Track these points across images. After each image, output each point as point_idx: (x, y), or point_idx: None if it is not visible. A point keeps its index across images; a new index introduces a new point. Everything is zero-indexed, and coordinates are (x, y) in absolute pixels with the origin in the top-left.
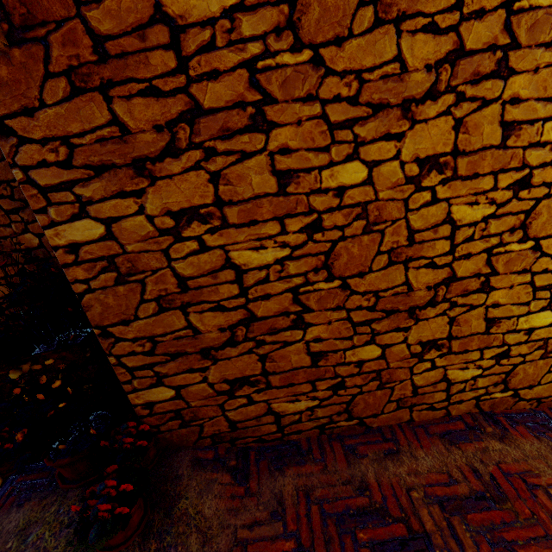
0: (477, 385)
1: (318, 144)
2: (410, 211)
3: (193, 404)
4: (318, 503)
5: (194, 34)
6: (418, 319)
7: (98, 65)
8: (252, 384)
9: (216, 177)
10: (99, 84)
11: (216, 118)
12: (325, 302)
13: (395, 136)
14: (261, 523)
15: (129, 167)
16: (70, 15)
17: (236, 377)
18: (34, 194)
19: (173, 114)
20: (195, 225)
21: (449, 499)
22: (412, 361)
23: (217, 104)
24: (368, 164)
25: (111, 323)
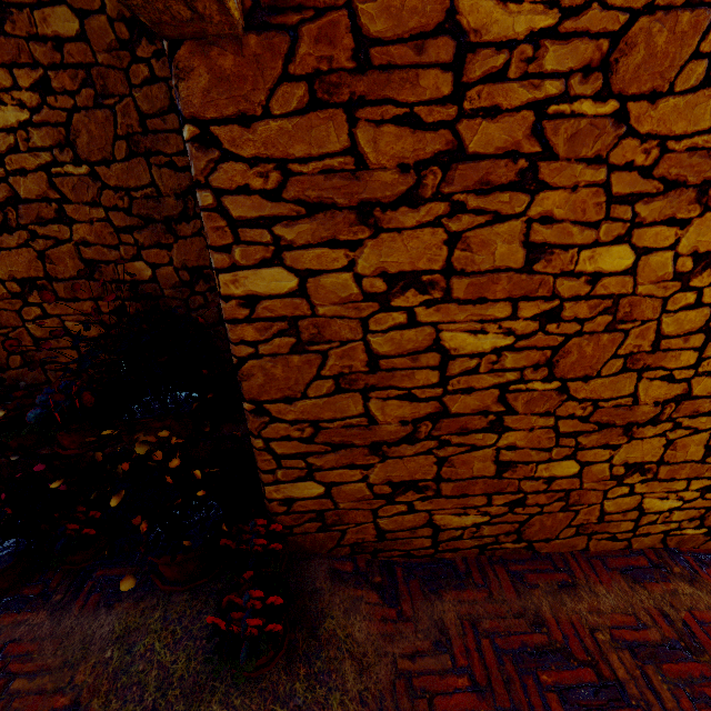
0: (671, 519)
1: (588, 217)
2: (665, 313)
3: (342, 505)
4: (489, 636)
5: (484, 57)
6: (632, 437)
7: (353, 75)
8: (418, 489)
9: (454, 239)
10: (346, 100)
11: (477, 166)
12: (534, 405)
13: (679, 222)
14: (424, 653)
15: (352, 211)
16: (336, 4)
17: (403, 480)
18: (221, 226)
19: (427, 153)
20: (410, 294)
21: (640, 645)
22: (609, 484)
23: (485, 150)
24: (638, 250)
25: (271, 399)
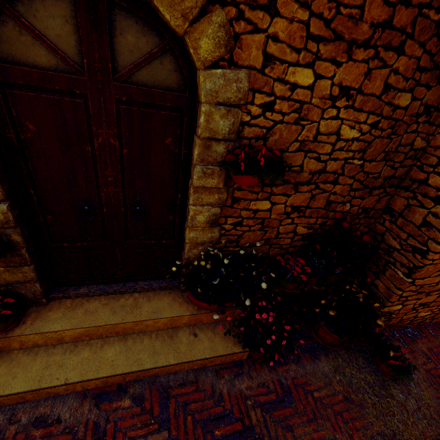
0: None
1: None
2: None
3: (400, 312)
4: (438, 354)
5: None
6: None
7: None
8: (424, 305)
9: None
10: None
11: None
12: None
13: None
14: (426, 362)
15: None
16: None
17: (424, 302)
18: None
19: None
20: None
21: None
22: None
23: None
24: None
25: (419, 278)
